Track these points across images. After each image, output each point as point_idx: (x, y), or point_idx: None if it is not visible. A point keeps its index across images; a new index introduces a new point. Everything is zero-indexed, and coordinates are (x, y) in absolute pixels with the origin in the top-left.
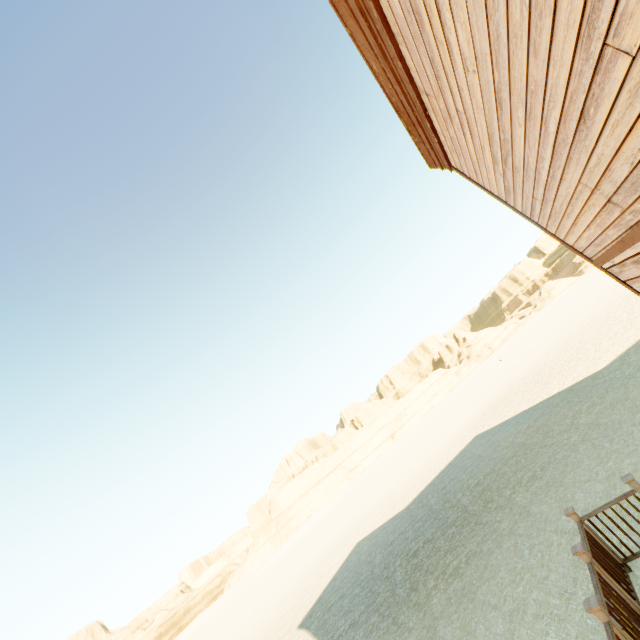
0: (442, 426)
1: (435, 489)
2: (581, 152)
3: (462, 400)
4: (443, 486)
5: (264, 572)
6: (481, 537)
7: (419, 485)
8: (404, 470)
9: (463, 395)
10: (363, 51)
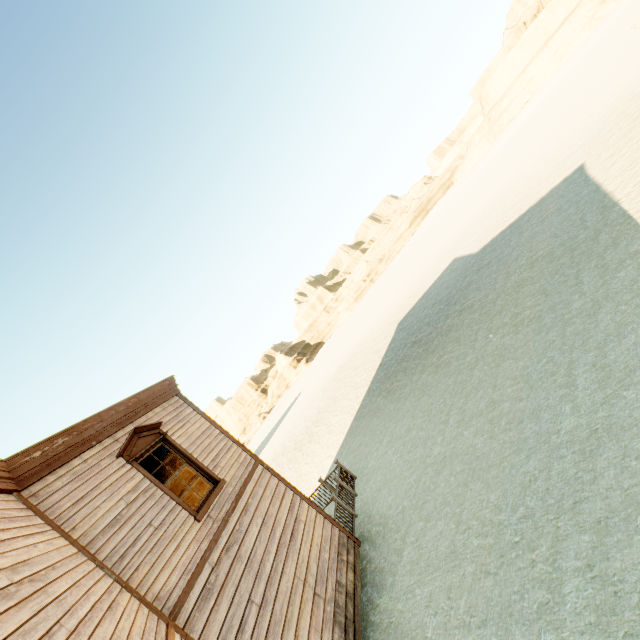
0: None
1: (484, 259)
2: None
3: None
4: (483, 265)
5: (468, 185)
6: (404, 383)
7: (506, 219)
8: (565, 124)
9: None
10: None
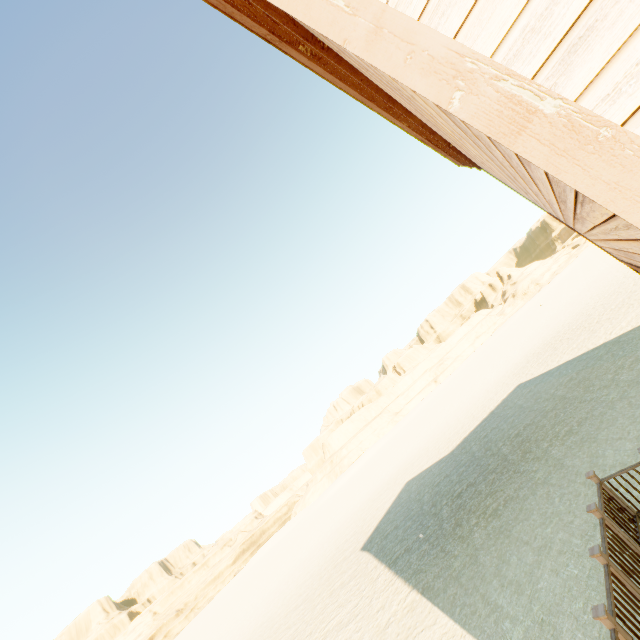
0: (485, 372)
1: (477, 437)
2: (582, 225)
3: (506, 344)
4: (485, 434)
5: (324, 503)
6: (518, 484)
7: (462, 432)
8: (448, 416)
9: (507, 338)
10: (388, 118)
